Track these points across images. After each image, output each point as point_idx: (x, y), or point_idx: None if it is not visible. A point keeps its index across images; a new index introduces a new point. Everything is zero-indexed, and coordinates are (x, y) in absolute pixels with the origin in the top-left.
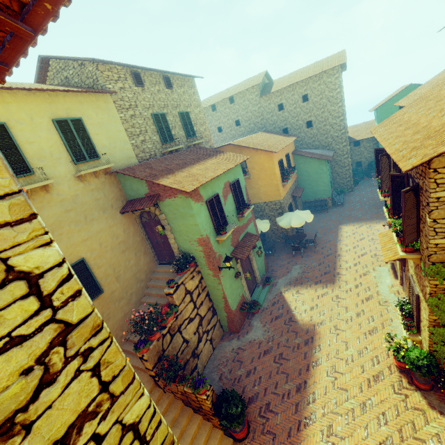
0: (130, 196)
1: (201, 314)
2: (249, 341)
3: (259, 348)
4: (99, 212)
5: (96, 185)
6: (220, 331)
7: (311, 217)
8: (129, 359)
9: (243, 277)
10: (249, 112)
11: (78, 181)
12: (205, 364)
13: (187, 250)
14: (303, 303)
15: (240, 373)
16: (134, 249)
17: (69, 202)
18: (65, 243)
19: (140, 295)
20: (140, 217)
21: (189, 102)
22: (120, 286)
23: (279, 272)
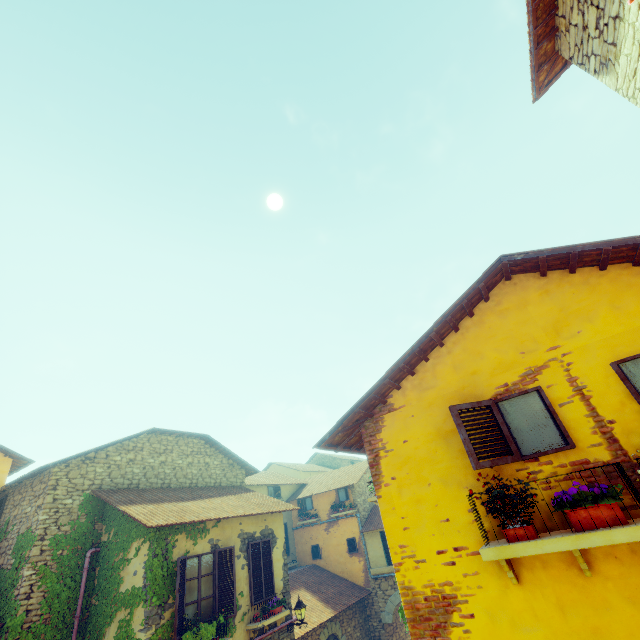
0: None
1: None
2: None
3: None
4: None
5: None
6: None
7: None
8: None
9: None
10: None
11: None
12: None
13: None
14: None
15: None
16: None
17: None
18: None
19: None
20: None
21: None
22: None
23: None
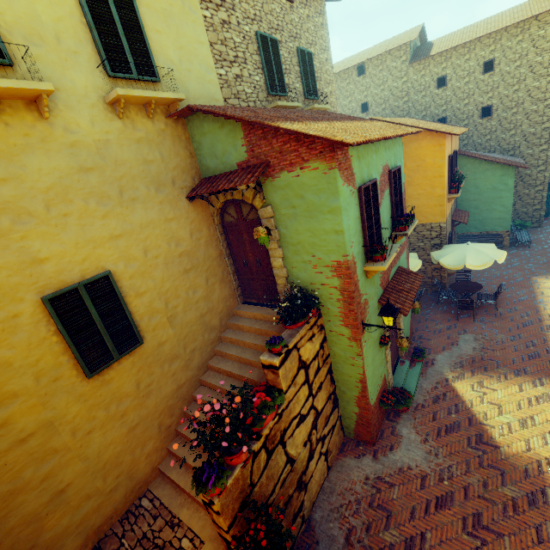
0: (207, 169)
1: (317, 407)
2: (398, 468)
3: (423, 488)
4: (147, 187)
5: (148, 133)
6: (339, 435)
7: (502, 255)
8: (179, 475)
9: (389, 344)
10: (386, 91)
11: (111, 113)
12: (314, 499)
13: (304, 283)
14: (500, 409)
15: (391, 540)
16: (205, 271)
17: (90, 153)
18: (72, 235)
19: (208, 354)
20: (220, 213)
21: (314, 38)
22: (175, 334)
23: (435, 343)
